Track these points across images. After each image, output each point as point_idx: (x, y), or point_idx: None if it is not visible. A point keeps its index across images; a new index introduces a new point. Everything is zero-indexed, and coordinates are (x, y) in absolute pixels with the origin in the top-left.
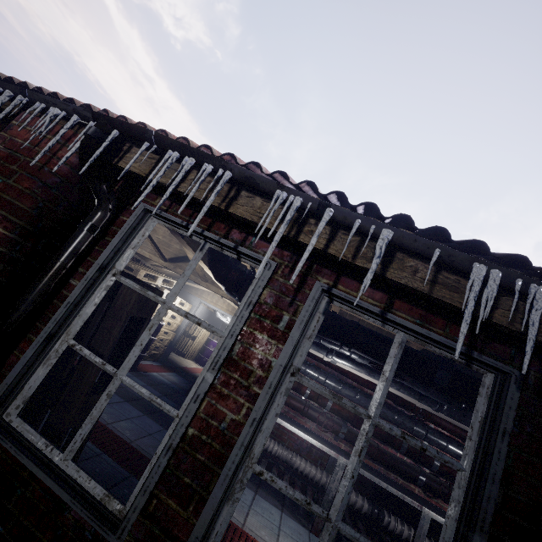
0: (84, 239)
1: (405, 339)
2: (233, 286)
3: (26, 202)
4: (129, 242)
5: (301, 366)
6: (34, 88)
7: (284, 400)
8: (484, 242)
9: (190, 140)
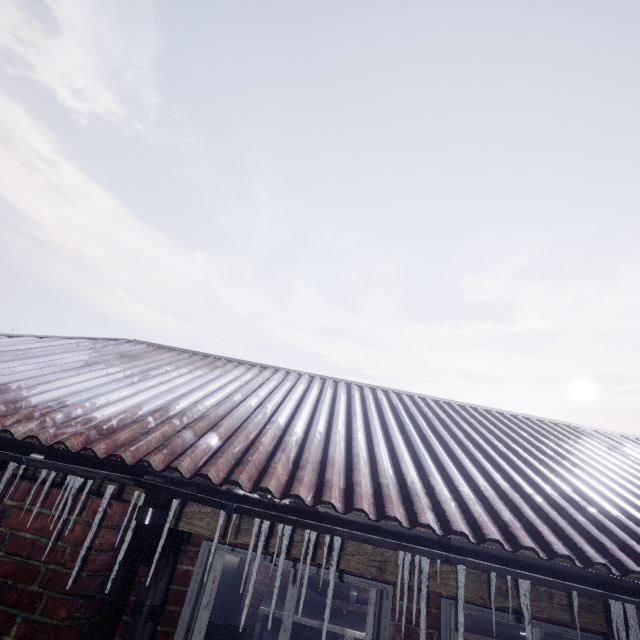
0: (146, 634)
1: (542, 633)
2: None
3: (68, 639)
4: (200, 601)
5: None
6: (24, 437)
7: None
8: (605, 564)
9: (270, 486)
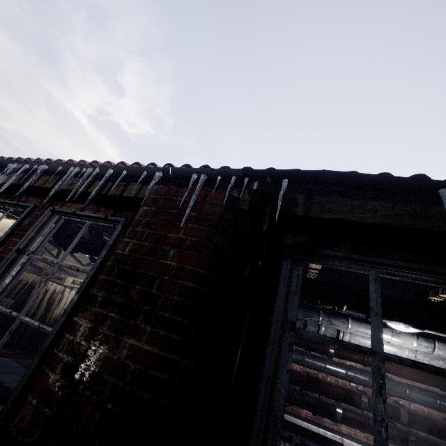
0: None
1: (89, 223)
2: (60, 242)
3: None
4: None
5: (34, 250)
6: None
7: (19, 268)
8: (84, 160)
9: None
